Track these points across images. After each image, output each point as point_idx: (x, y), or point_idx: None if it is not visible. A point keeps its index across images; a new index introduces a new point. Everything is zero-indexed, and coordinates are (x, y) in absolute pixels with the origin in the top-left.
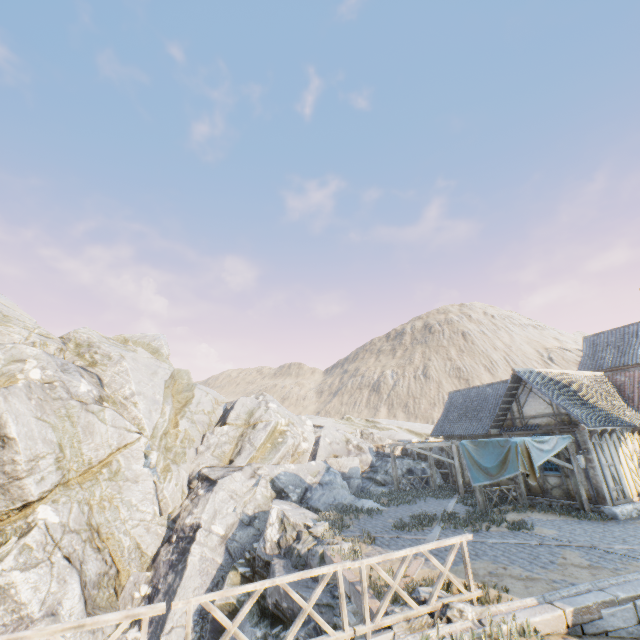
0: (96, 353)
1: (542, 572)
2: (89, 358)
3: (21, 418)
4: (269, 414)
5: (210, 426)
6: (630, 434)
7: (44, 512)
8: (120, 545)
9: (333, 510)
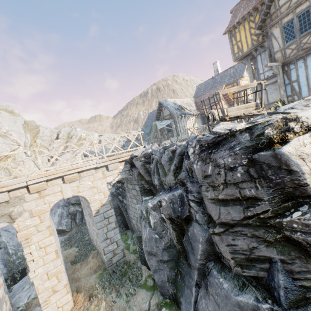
0: None
1: None
2: None
3: None
4: (77, 132)
5: (52, 141)
6: (192, 117)
7: None
8: None
9: None
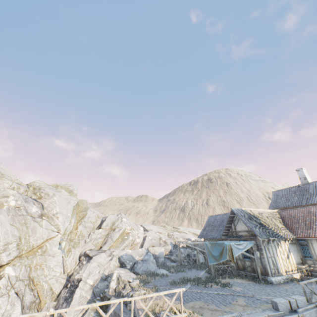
0: (42, 192)
1: (222, 307)
2: (39, 195)
3: (3, 224)
4: (122, 224)
5: (93, 229)
6: (283, 241)
7: (8, 270)
8: (42, 288)
9: (144, 274)
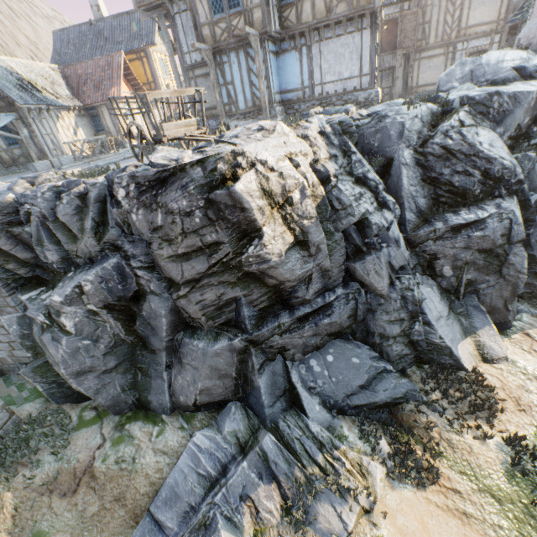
0: None
1: None
2: None
3: None
4: None
5: None
6: (67, 113)
7: None
8: None
9: None
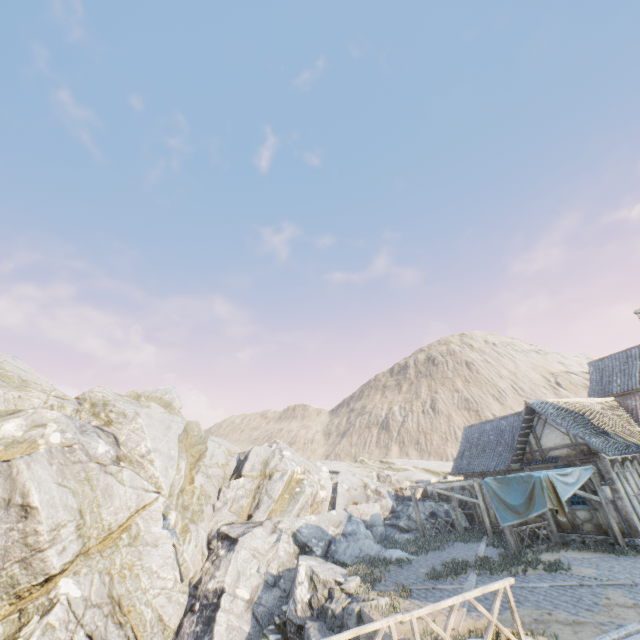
0: (111, 411)
1: (588, 615)
2: (104, 417)
3: (43, 485)
4: (284, 462)
5: (225, 479)
6: None
7: (66, 586)
8: (142, 618)
9: (361, 563)
